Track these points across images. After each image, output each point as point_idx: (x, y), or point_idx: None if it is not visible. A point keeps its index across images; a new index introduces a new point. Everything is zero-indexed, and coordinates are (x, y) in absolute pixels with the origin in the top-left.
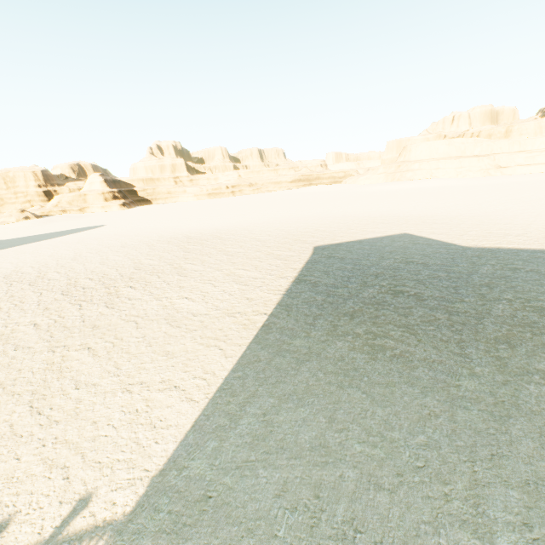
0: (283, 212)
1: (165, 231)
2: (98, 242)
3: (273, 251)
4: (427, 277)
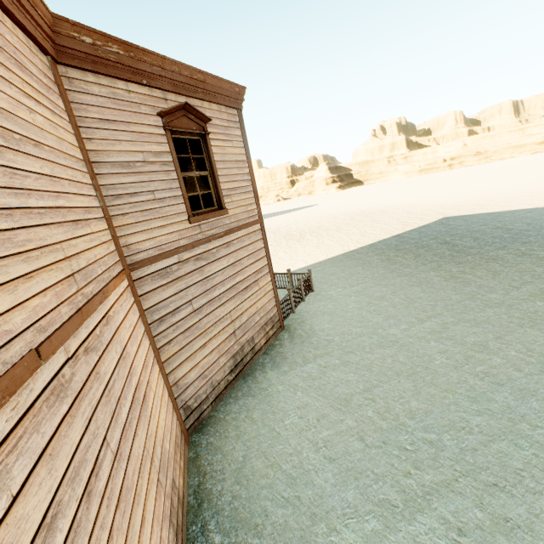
0: (473, 187)
1: (352, 207)
2: (309, 215)
3: (407, 220)
4: (489, 236)
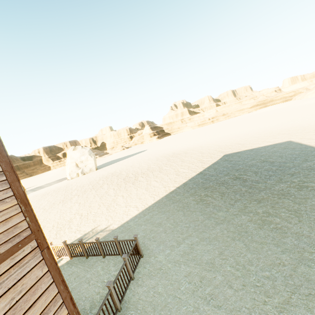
0: (230, 132)
1: (167, 150)
2: (141, 158)
3: (202, 158)
4: (263, 170)
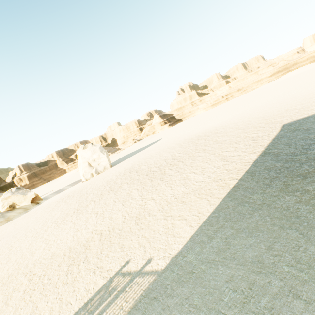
0: (262, 102)
1: (187, 135)
2: (159, 148)
3: (249, 135)
4: None
